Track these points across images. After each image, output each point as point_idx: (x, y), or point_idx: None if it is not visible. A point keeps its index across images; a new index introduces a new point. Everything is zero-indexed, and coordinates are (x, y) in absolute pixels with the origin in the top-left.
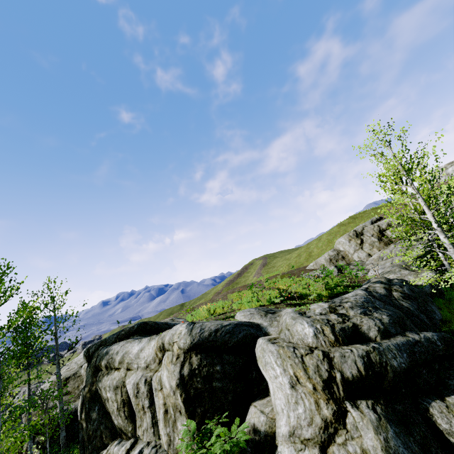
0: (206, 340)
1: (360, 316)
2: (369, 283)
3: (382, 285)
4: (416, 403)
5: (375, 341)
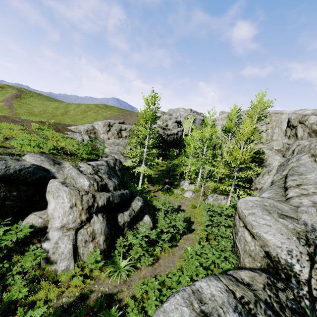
0: (10, 175)
1: (107, 179)
2: (108, 158)
3: (113, 161)
4: (115, 213)
5: (111, 191)
